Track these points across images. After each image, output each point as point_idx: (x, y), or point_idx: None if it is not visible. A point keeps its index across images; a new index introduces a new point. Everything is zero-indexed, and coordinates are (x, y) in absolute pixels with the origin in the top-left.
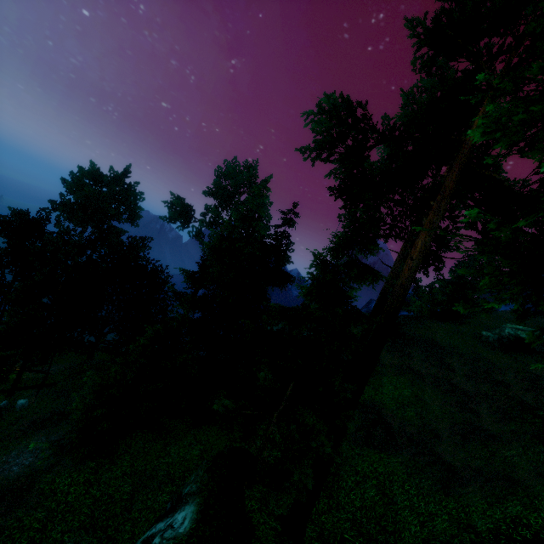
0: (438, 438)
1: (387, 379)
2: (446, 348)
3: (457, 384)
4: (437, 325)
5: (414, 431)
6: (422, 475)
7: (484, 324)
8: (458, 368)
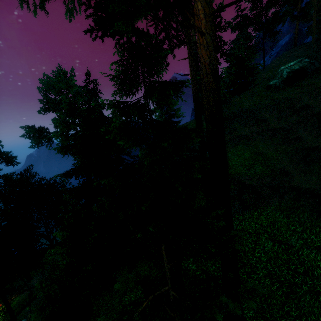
0: (288, 174)
1: (230, 153)
2: (254, 108)
3: (274, 127)
4: (239, 98)
5: (269, 180)
6: (297, 212)
7: (266, 78)
8: (269, 117)
